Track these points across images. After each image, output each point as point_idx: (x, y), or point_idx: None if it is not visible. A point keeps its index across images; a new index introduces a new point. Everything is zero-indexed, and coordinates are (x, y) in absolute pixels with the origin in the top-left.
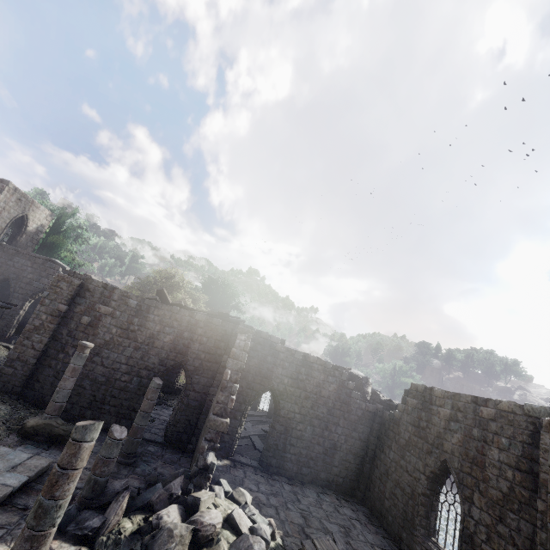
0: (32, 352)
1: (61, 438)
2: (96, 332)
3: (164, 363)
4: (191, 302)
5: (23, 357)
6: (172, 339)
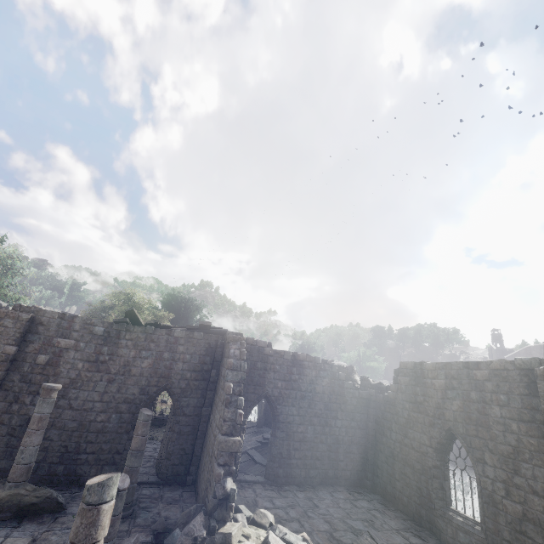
0: None
1: (34, 508)
2: (58, 371)
3: (146, 391)
4: None
5: None
6: (151, 363)
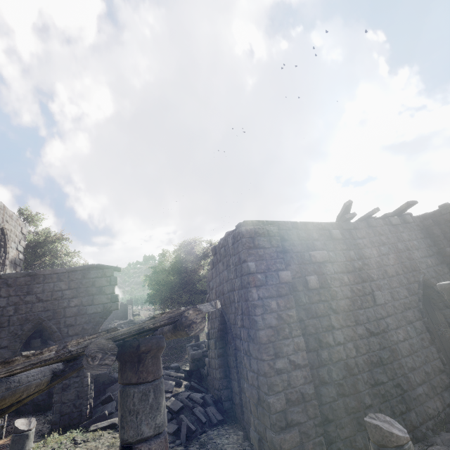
0: (299, 375)
1: None
2: (332, 292)
3: (412, 290)
4: None
5: (295, 394)
6: (395, 258)
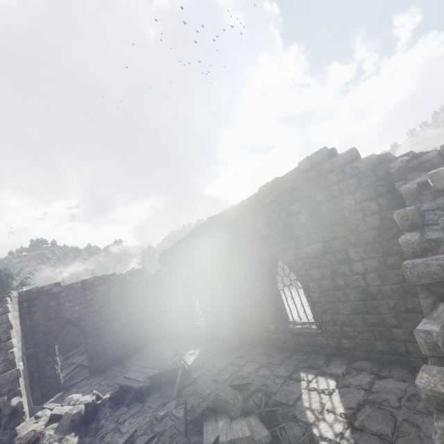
0: None
1: None
2: None
3: None
4: None
5: None
6: None
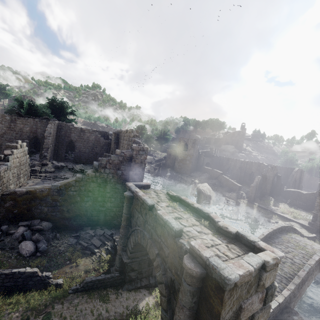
0: None
1: None
2: None
3: (29, 137)
4: (41, 114)
5: None
6: (29, 129)
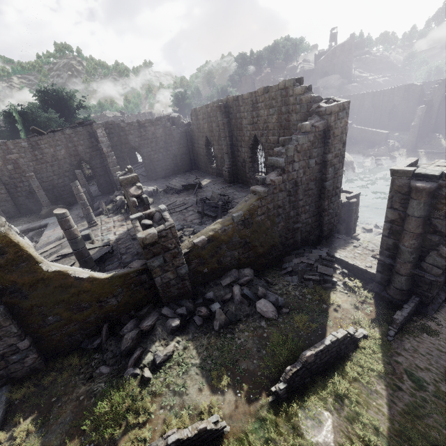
0: (4, 196)
1: None
2: (23, 170)
3: (72, 164)
4: (47, 123)
5: (3, 200)
6: (65, 152)
